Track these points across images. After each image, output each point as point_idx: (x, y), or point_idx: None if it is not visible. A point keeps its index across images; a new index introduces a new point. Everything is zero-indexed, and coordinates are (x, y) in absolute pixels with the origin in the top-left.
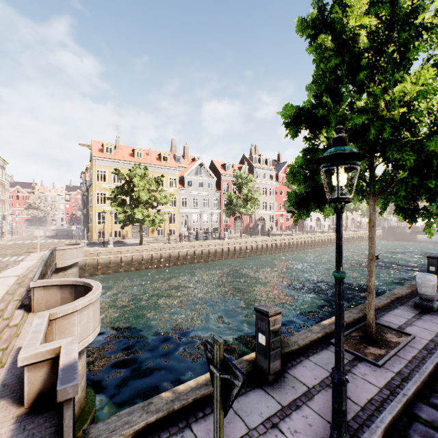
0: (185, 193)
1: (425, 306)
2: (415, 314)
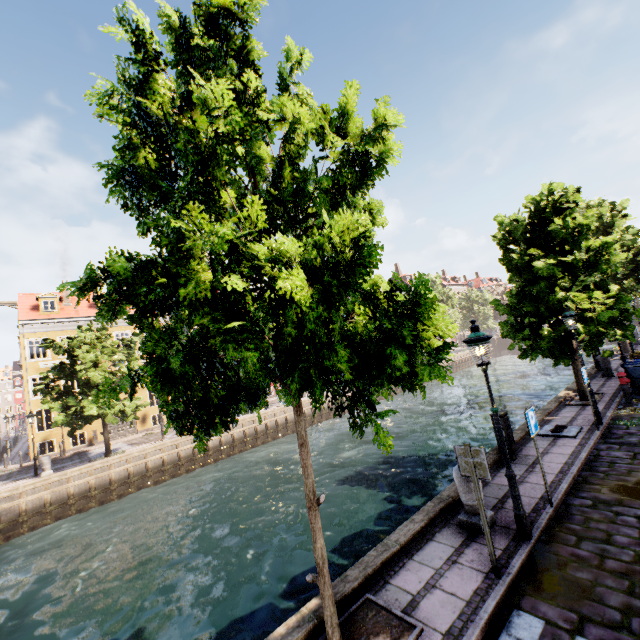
0: None
1: (472, 525)
2: (454, 550)
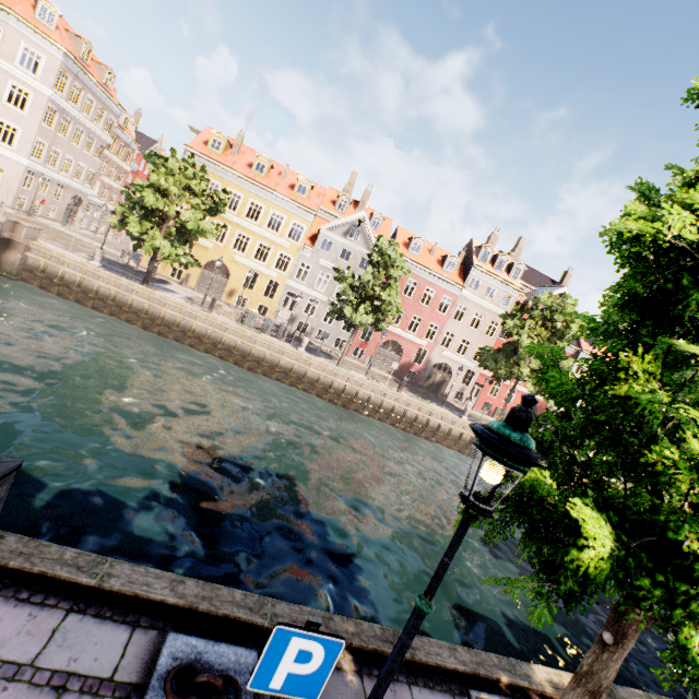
0: (311, 258)
1: None
2: None
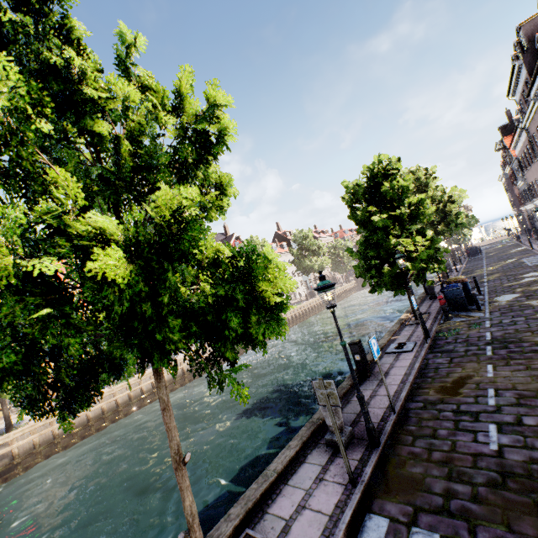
0: None
1: (335, 442)
2: (321, 468)
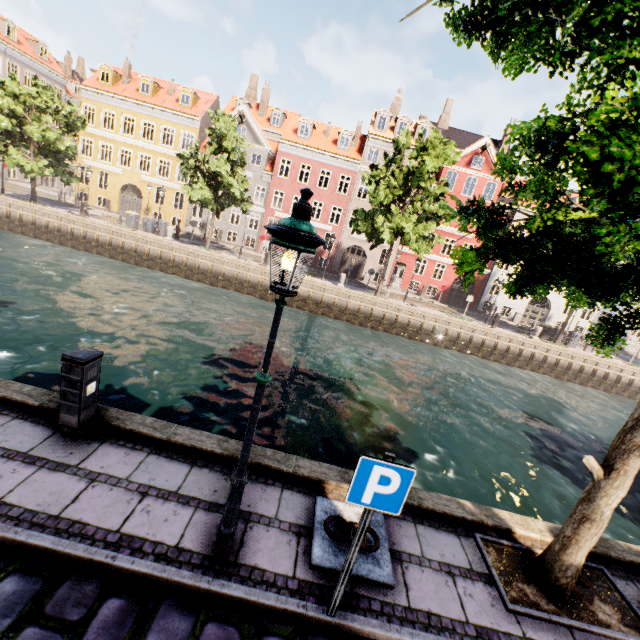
0: None
1: None
2: None
